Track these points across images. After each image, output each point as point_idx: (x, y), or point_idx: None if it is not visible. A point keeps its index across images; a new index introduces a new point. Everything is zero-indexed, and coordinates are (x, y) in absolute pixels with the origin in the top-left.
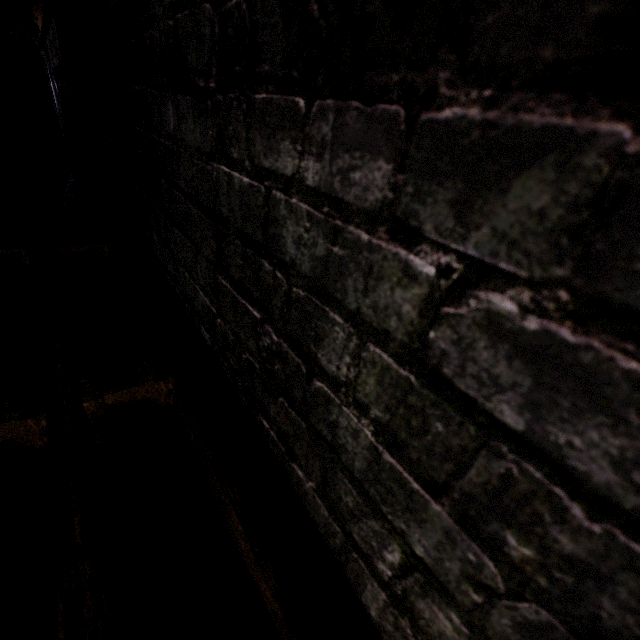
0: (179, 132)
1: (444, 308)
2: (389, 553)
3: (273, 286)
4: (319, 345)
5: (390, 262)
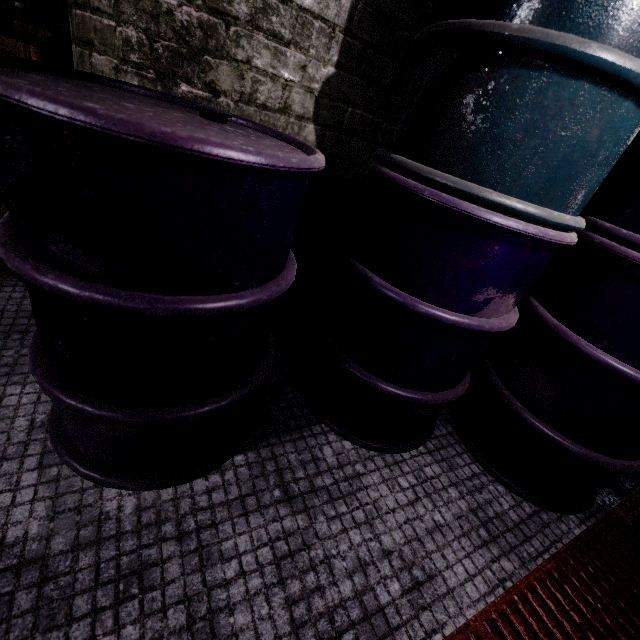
0: None
1: None
2: None
3: None
4: None
5: None
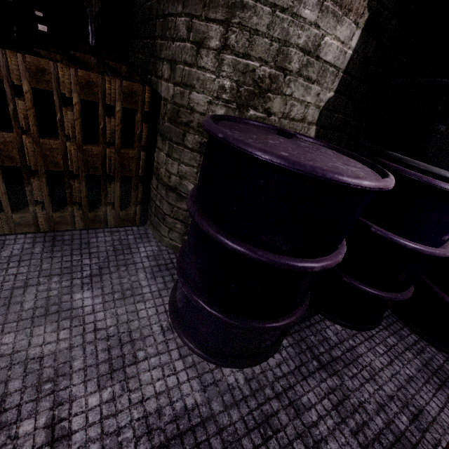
0: (140, 2)
1: (164, 2)
2: (161, 67)
3: (152, 27)
4: (156, 31)
5: (162, 0)
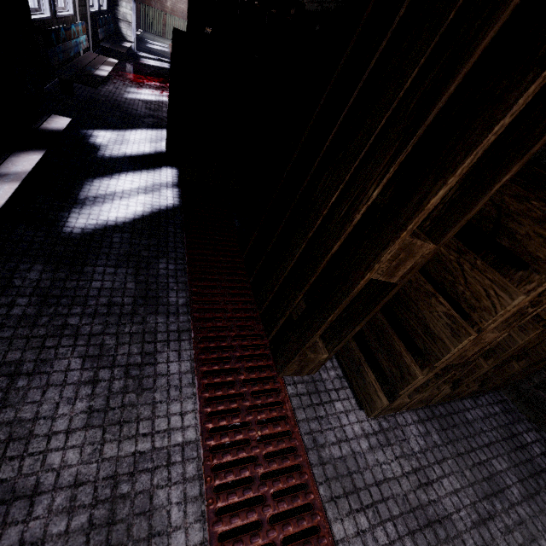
0: None
1: None
2: None
3: None
4: None
5: None
